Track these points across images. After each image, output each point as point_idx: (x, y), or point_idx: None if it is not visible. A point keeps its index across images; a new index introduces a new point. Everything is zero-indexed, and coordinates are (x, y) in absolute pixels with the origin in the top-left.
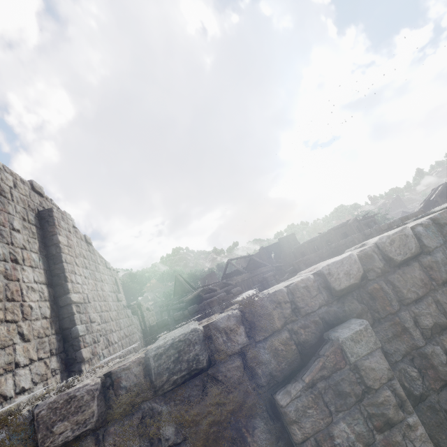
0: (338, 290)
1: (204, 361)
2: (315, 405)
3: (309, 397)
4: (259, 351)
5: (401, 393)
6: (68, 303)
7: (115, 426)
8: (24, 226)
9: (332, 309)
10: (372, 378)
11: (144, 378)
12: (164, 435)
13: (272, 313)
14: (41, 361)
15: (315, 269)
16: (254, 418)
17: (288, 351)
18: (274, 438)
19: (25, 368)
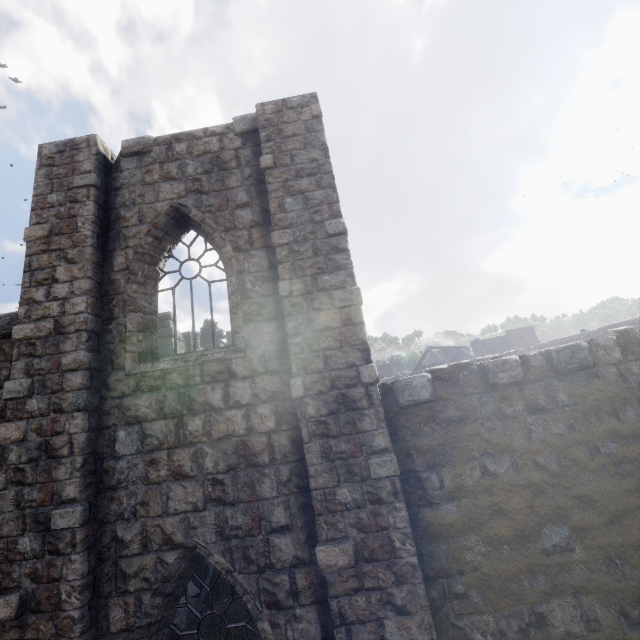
0: None
1: (591, 361)
2: None
3: None
4: (632, 366)
5: None
6: None
7: (529, 385)
8: None
9: None
10: None
11: (545, 363)
12: (561, 398)
13: None
14: None
15: None
16: (625, 405)
17: None
18: None
19: None
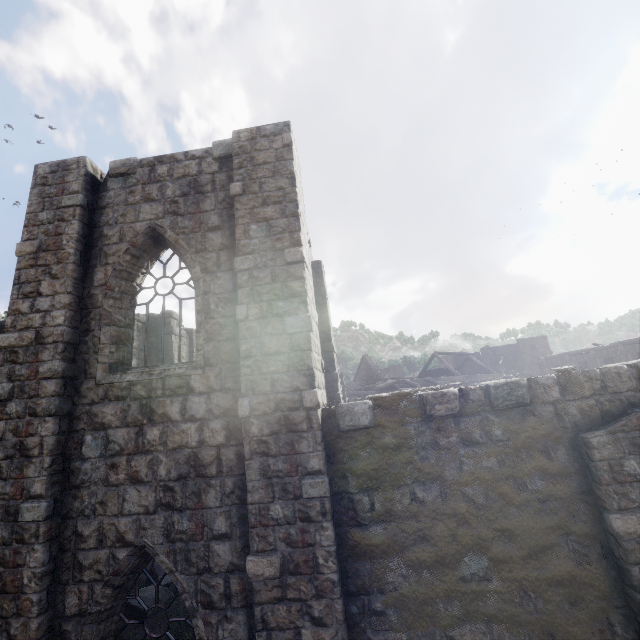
0: None
1: (528, 399)
2: (613, 444)
3: (610, 438)
4: (568, 406)
5: None
6: (331, 350)
7: (465, 418)
8: None
9: (639, 395)
10: None
11: (484, 398)
12: (495, 433)
13: (583, 384)
14: None
15: (628, 363)
16: (558, 444)
17: (593, 413)
18: (571, 460)
19: None
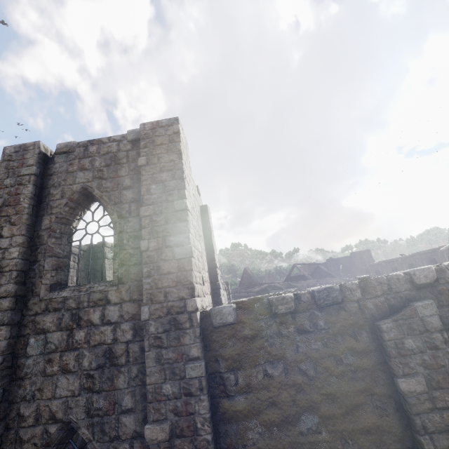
0: (418, 284)
1: (340, 299)
2: (396, 328)
3: (394, 324)
4: (367, 303)
5: (446, 337)
6: (215, 267)
7: (299, 314)
8: (199, 215)
9: (412, 293)
10: (430, 326)
11: (311, 299)
12: (319, 324)
13: (376, 287)
14: (208, 295)
15: (404, 271)
16: (362, 330)
17: (383, 307)
18: (371, 340)
19: (206, 295)
